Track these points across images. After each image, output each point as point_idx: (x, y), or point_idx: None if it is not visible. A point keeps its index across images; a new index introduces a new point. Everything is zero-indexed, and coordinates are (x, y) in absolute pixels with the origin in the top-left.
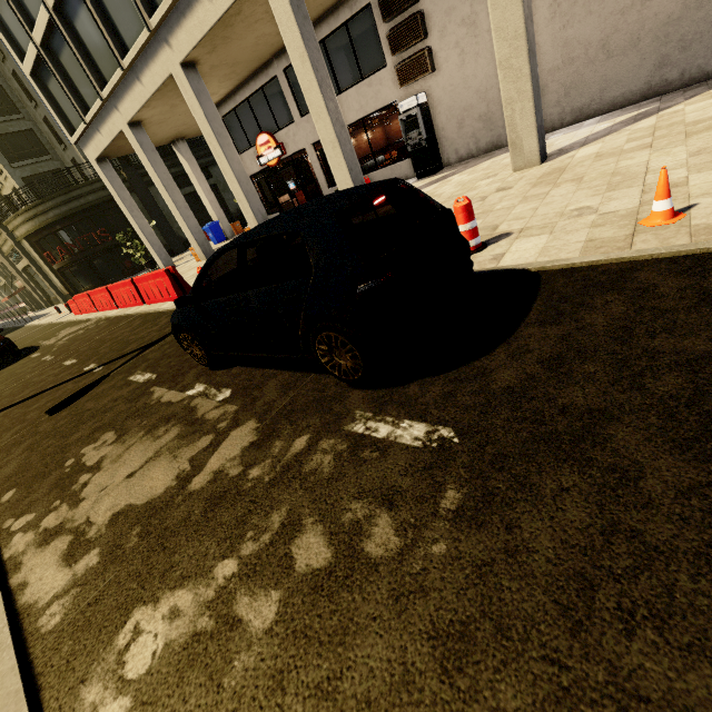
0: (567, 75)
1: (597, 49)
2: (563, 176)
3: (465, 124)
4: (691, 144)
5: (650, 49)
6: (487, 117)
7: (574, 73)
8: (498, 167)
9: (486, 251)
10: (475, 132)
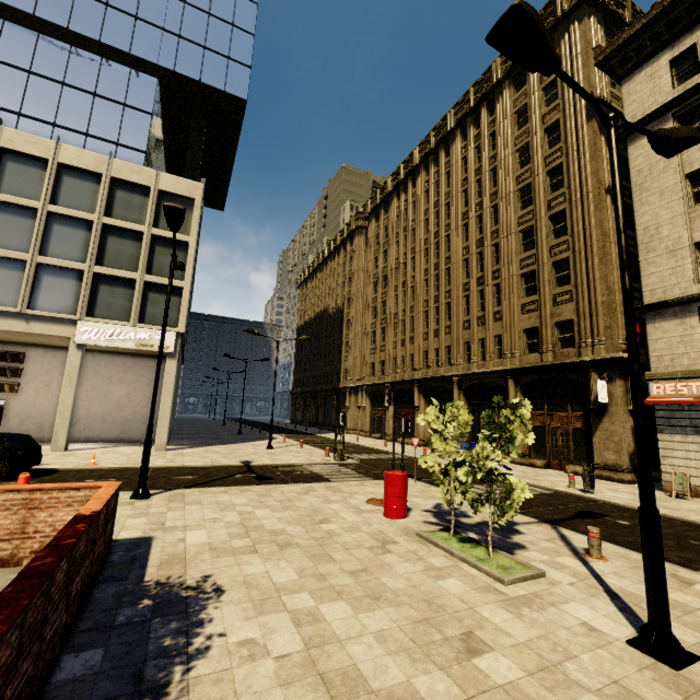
0: (87, 422)
1: (101, 418)
2: (73, 455)
3: (25, 423)
4: (113, 455)
5: (120, 425)
6: (41, 425)
7: (90, 423)
8: (42, 449)
9: (40, 466)
10: (30, 430)
